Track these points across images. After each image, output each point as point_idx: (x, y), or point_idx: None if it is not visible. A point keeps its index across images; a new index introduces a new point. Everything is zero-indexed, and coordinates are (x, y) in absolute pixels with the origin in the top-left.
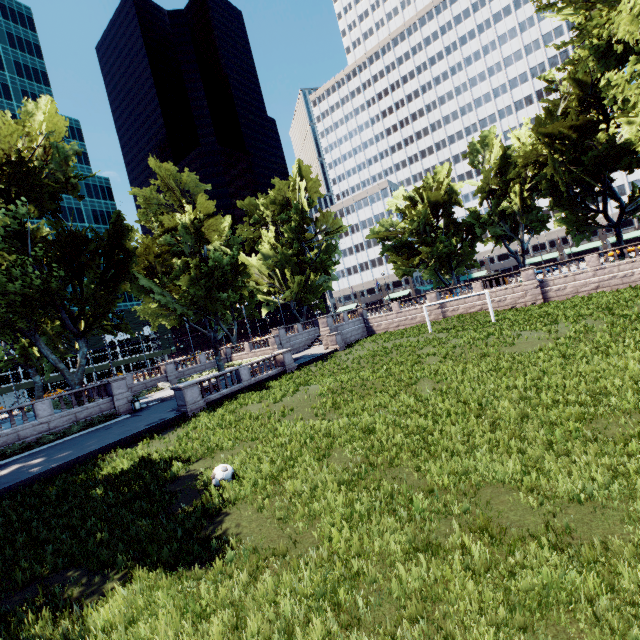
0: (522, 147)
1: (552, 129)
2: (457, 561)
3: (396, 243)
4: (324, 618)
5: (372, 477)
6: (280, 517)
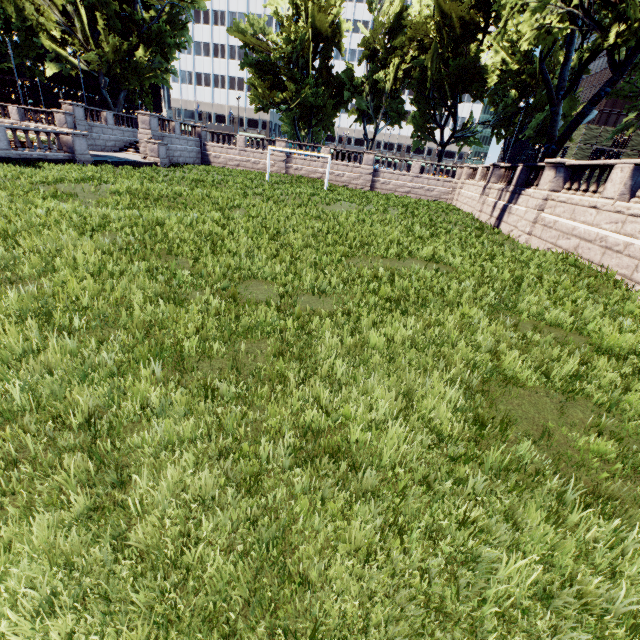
0: (418, 15)
1: (447, 7)
2: (195, 309)
3: (263, 61)
4: (24, 328)
5: (142, 255)
6: (2, 266)
